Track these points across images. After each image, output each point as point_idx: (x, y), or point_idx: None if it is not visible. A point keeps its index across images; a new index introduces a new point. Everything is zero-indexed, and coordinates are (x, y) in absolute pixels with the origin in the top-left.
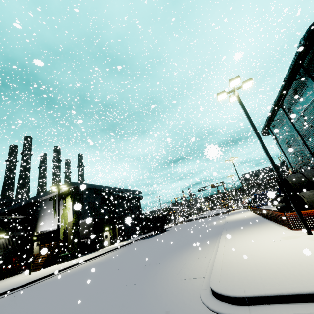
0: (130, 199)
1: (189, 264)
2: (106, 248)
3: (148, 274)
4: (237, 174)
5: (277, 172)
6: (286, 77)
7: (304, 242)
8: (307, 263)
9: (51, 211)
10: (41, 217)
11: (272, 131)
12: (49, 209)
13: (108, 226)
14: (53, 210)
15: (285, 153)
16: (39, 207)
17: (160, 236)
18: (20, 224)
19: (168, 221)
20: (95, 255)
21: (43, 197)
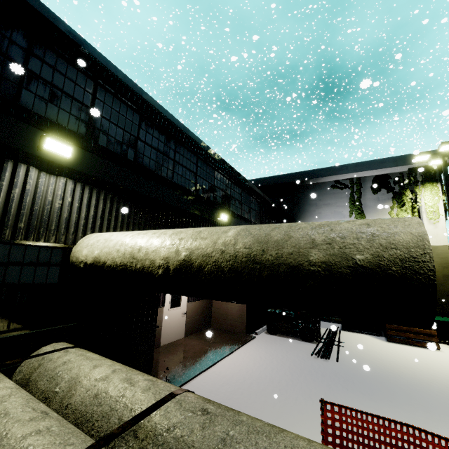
0: None
1: None
2: None
3: None
4: None
5: None
6: None
7: None
8: None
9: (343, 211)
10: (307, 219)
11: None
12: (334, 207)
13: None
14: (352, 210)
15: None
16: (296, 197)
17: None
18: (276, 222)
19: None
20: None
21: (323, 178)
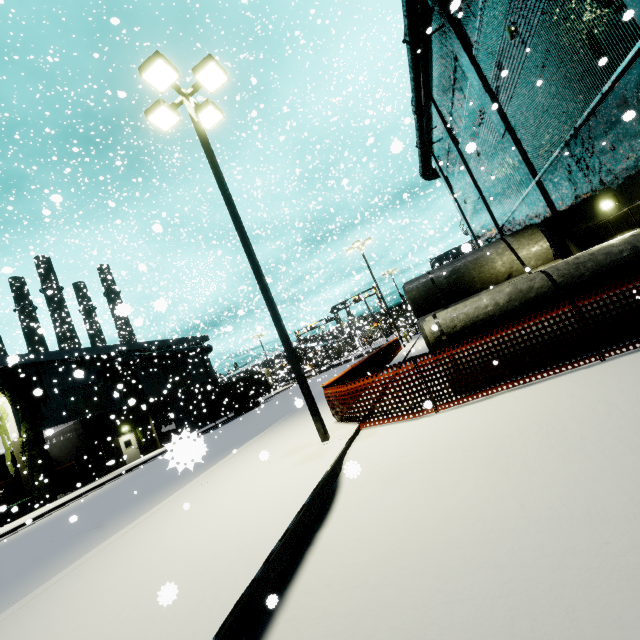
0: (182, 358)
1: (107, 537)
2: (124, 467)
3: (26, 571)
4: (372, 275)
5: (272, 313)
6: (405, 31)
7: (281, 471)
8: (148, 572)
9: None
10: None
11: (441, 168)
12: None
13: (129, 424)
14: None
15: (465, 215)
16: None
17: (233, 422)
18: None
19: (265, 384)
20: (73, 496)
21: None
